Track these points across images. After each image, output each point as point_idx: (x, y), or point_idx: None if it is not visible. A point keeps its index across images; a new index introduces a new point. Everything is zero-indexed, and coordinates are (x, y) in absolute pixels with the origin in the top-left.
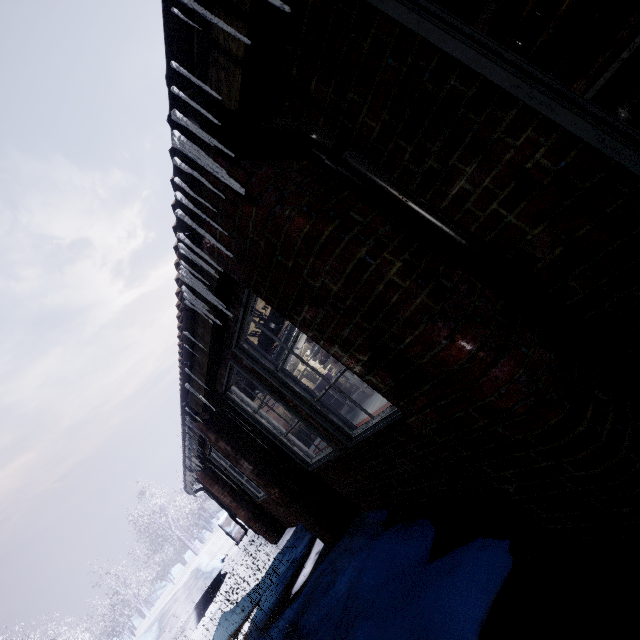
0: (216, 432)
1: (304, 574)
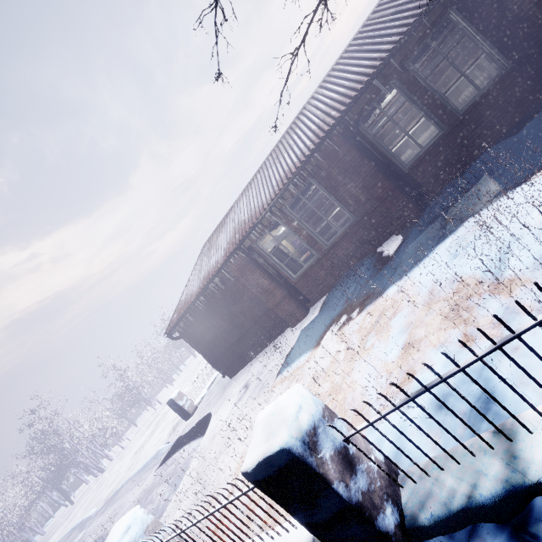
0: (350, 145)
1: (393, 247)
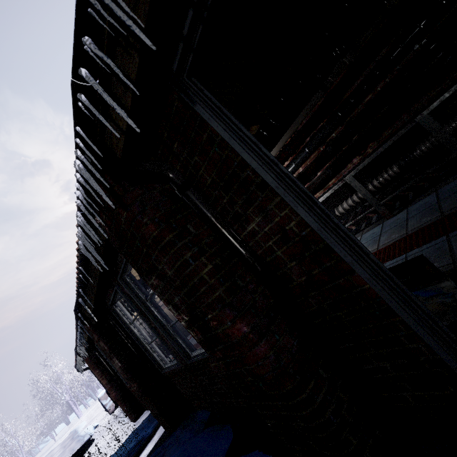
0: (99, 334)
1: (145, 453)
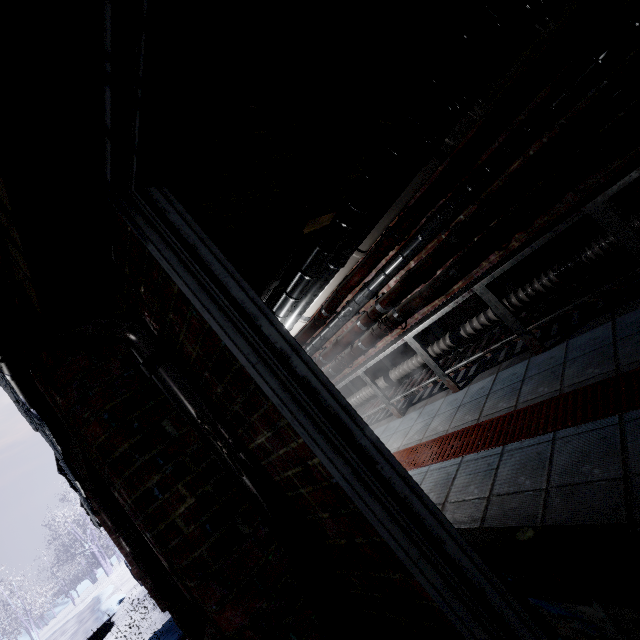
0: (100, 503)
1: None
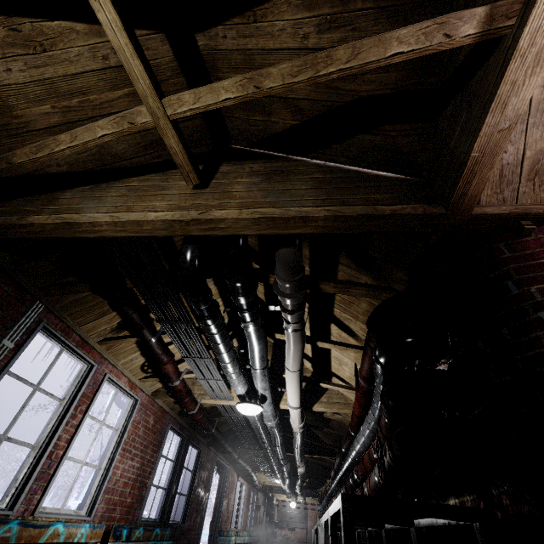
0: None
1: None
